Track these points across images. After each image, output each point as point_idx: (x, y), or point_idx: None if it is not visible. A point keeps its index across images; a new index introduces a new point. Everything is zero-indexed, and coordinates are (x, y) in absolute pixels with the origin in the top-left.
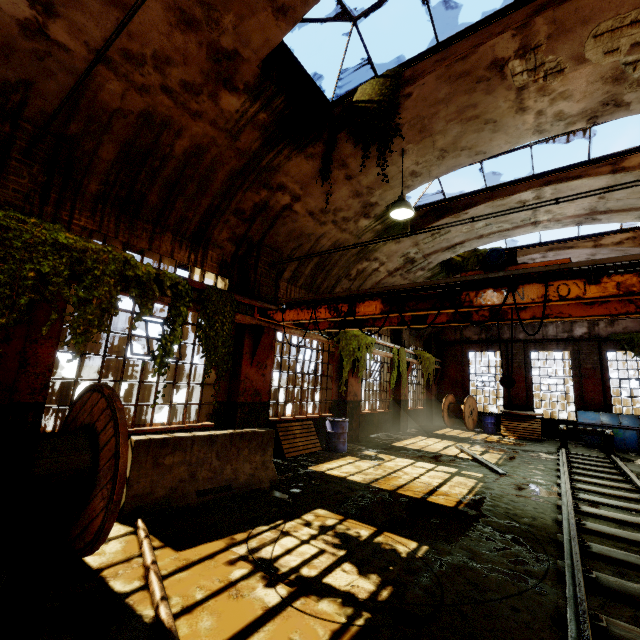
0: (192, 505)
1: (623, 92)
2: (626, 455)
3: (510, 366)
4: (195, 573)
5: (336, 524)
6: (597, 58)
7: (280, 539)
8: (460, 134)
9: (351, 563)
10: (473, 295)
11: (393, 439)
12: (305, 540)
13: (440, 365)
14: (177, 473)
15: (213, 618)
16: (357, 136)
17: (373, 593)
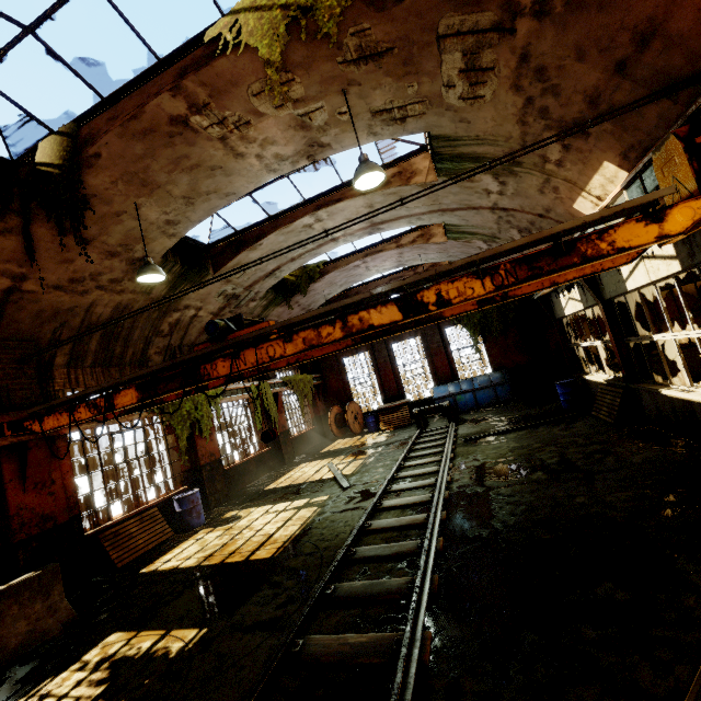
0: None
1: (317, 136)
2: (467, 415)
3: (378, 363)
4: None
5: (121, 648)
6: (272, 112)
7: None
8: (193, 181)
9: (103, 700)
10: (209, 367)
11: (271, 480)
12: (64, 694)
13: (321, 379)
14: None
15: None
16: (47, 209)
17: None
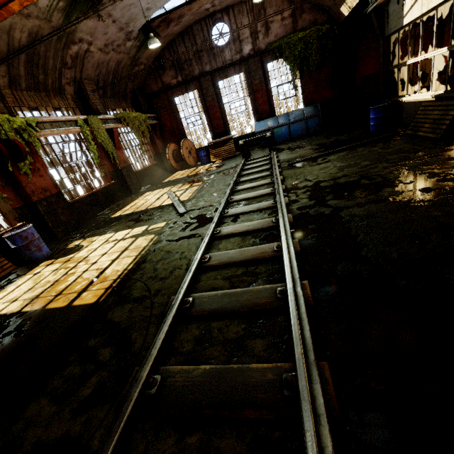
0: None
1: None
2: (282, 146)
3: (206, 101)
4: None
5: None
6: None
7: None
8: None
9: None
10: None
11: (118, 208)
12: None
13: (156, 119)
14: None
15: None
16: None
17: None
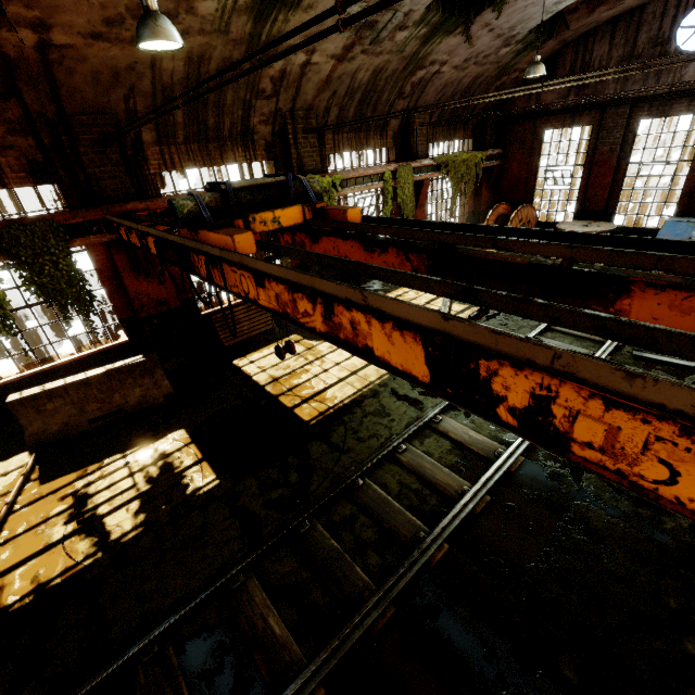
0: (87, 430)
1: None
2: None
3: (597, 152)
4: (34, 508)
5: (176, 451)
6: None
7: (117, 471)
8: None
9: (141, 501)
10: (197, 260)
11: (384, 290)
12: (133, 472)
13: (500, 158)
14: (65, 411)
15: (12, 551)
16: None
17: (124, 534)
